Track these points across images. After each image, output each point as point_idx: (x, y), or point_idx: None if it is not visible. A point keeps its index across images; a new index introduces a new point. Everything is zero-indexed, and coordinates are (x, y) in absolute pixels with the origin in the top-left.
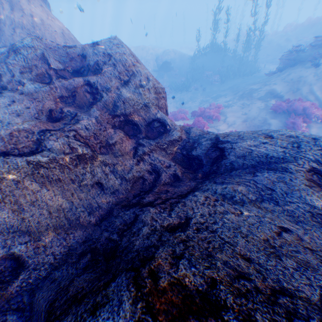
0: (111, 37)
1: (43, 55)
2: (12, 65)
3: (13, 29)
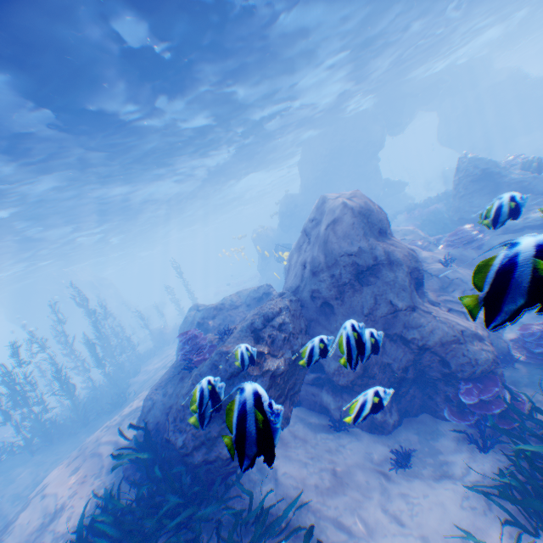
0: None
1: None
2: None
3: None
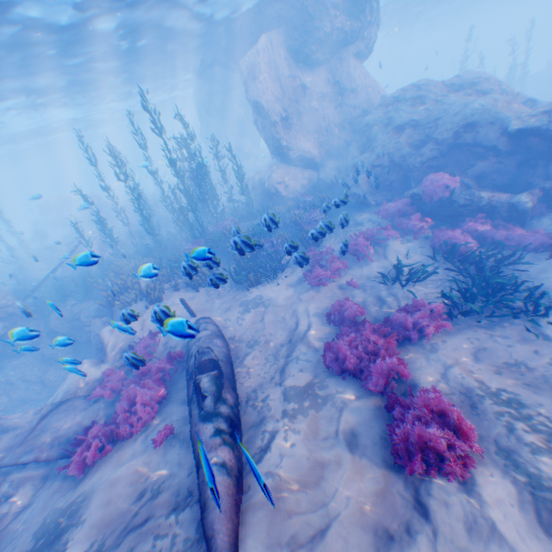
0: (465, 72)
1: (441, 84)
2: (429, 91)
3: (366, 91)
